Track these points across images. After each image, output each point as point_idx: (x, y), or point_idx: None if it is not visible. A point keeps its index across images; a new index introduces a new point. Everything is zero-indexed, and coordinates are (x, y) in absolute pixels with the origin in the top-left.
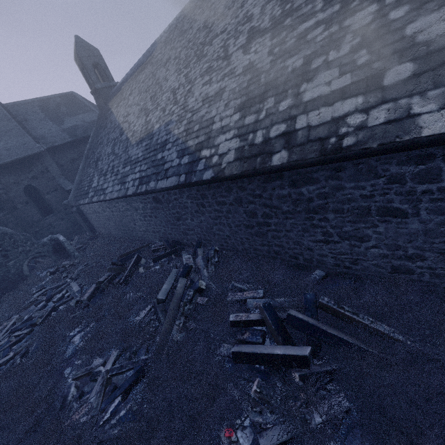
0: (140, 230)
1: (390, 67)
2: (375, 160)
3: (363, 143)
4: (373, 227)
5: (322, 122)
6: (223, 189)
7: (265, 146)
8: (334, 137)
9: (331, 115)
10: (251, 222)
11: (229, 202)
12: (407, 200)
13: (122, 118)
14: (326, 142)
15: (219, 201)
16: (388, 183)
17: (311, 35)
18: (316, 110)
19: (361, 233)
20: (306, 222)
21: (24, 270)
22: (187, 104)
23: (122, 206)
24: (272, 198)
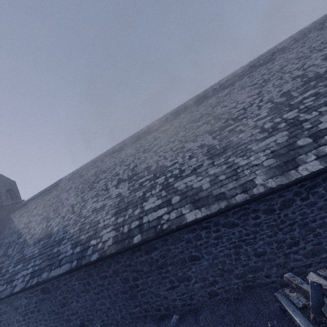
0: None
1: (173, 197)
2: (178, 233)
3: (170, 226)
4: (190, 269)
5: (154, 219)
6: (105, 265)
7: (129, 233)
8: (159, 225)
9: (157, 215)
10: (125, 287)
11: (109, 275)
12: (196, 250)
13: (22, 225)
14: (156, 227)
15: (102, 276)
16: (186, 243)
17: (144, 184)
18: (151, 213)
19: (187, 275)
20: (158, 276)
21: None
22: (81, 213)
23: None
24: (137, 264)
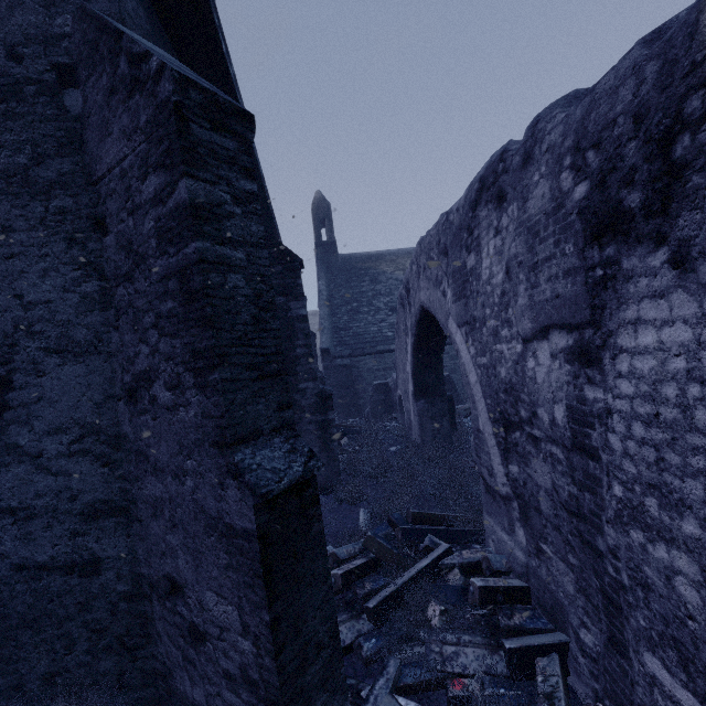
0: None
1: None
2: None
3: None
4: None
5: None
6: None
7: None
8: None
9: None
10: None
11: None
12: None
13: None
14: None
15: None
16: None
17: None
18: None
19: None
20: None
21: None
22: None
23: None
24: None
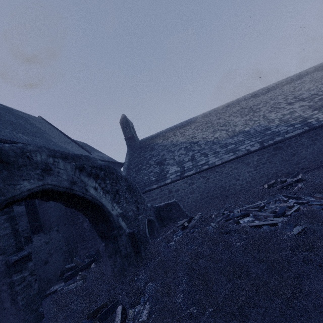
0: (241, 183)
1: None
2: None
3: None
4: None
5: None
6: None
7: None
8: None
9: None
10: None
11: None
12: None
13: (184, 140)
14: None
15: None
16: None
17: None
18: None
19: None
20: None
21: (146, 229)
22: (269, 118)
23: (230, 167)
24: None
